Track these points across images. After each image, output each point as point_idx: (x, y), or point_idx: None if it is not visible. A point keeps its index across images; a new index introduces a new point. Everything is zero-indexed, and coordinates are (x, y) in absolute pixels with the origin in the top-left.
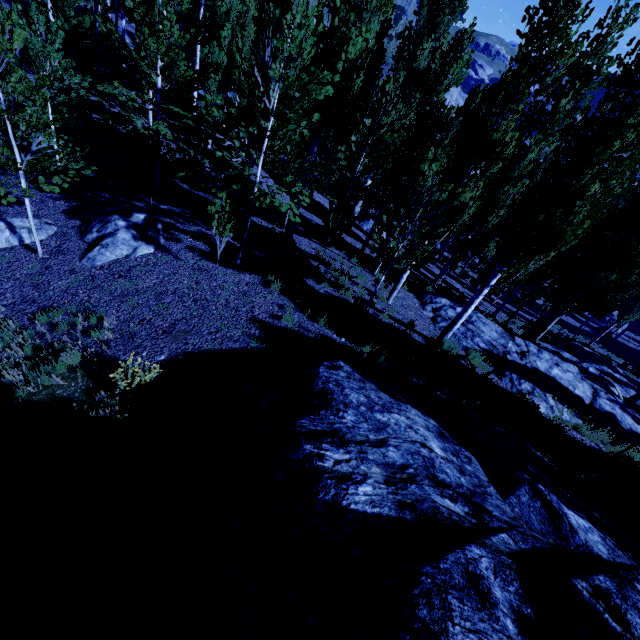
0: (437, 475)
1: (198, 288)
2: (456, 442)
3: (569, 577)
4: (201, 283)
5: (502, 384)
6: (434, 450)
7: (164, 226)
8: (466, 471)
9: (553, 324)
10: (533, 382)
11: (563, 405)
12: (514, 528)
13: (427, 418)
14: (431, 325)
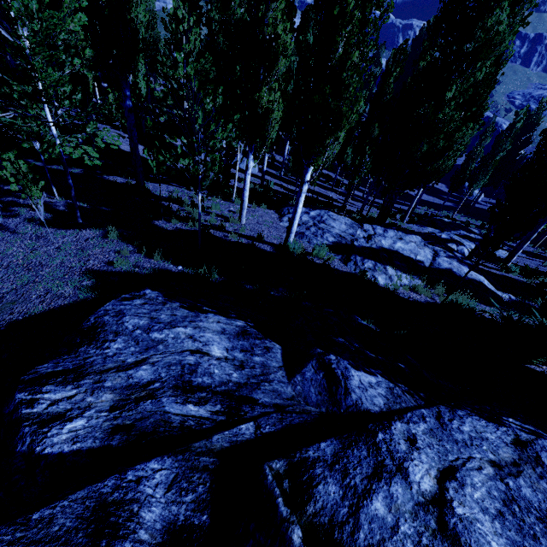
0: (193, 380)
1: (33, 256)
2: (261, 336)
3: (269, 460)
4: (37, 250)
5: (347, 268)
6: (211, 353)
7: (4, 205)
8: (249, 364)
9: (421, 207)
10: (375, 259)
11: (403, 272)
12: (283, 409)
13: (232, 321)
14: (285, 233)
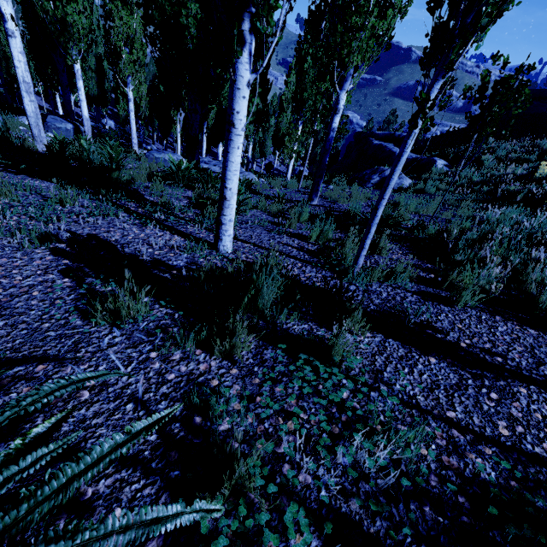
0: None
1: None
2: None
3: None
4: None
5: None
6: None
7: None
8: None
9: None
10: None
11: None
12: None
13: None
14: None
